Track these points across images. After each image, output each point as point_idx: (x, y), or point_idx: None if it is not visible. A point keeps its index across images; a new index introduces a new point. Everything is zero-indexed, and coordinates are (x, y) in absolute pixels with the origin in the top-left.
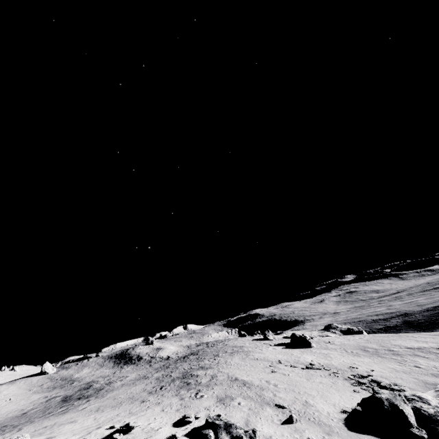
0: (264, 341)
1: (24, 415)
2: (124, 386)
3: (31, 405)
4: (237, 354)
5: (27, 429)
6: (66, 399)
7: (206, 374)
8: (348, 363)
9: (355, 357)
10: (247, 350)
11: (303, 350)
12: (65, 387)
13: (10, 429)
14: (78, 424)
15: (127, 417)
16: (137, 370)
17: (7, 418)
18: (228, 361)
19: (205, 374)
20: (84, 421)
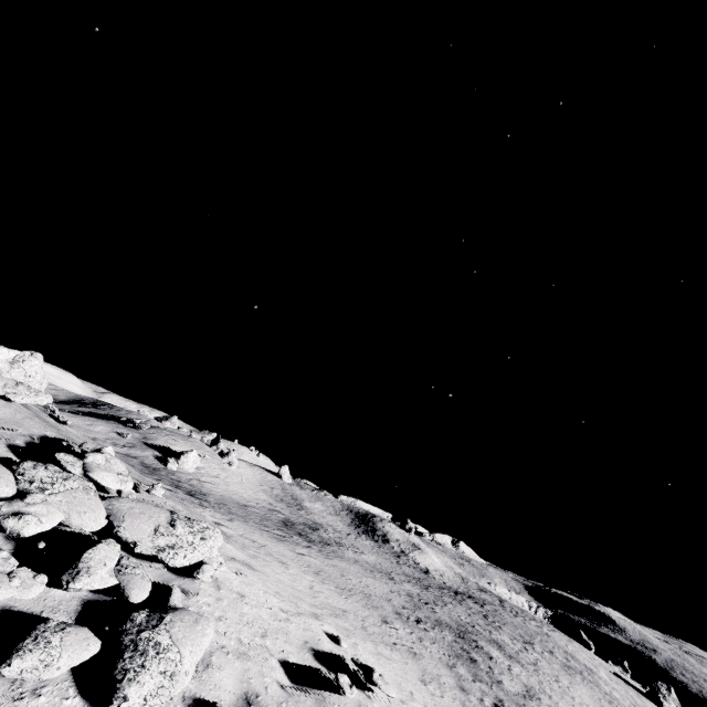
0: (650, 703)
1: (244, 507)
2: (358, 565)
3: (255, 502)
4: (583, 681)
5: (237, 525)
6: (288, 524)
7: (512, 670)
8: None
9: None
10: (607, 690)
11: None
12: (291, 509)
13: (225, 512)
14: (288, 576)
15: (359, 634)
16: (378, 555)
17: (230, 498)
18: (561, 679)
19: (508, 667)
20: (297, 577)
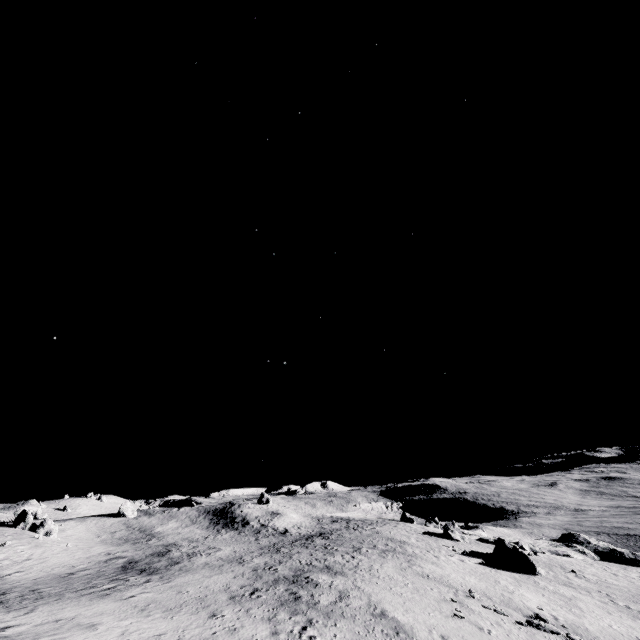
0: (444, 541)
1: (68, 577)
2: (205, 568)
3: (86, 562)
4: (393, 556)
5: (38, 613)
6: (128, 566)
7: (332, 585)
8: (622, 635)
9: (638, 621)
10: (411, 551)
11: (519, 576)
12: (138, 544)
13: (27, 603)
14: (91, 639)
15: None
16: (236, 542)
17: (49, 575)
18: (374, 566)
19: (330, 584)
20: (106, 632)
